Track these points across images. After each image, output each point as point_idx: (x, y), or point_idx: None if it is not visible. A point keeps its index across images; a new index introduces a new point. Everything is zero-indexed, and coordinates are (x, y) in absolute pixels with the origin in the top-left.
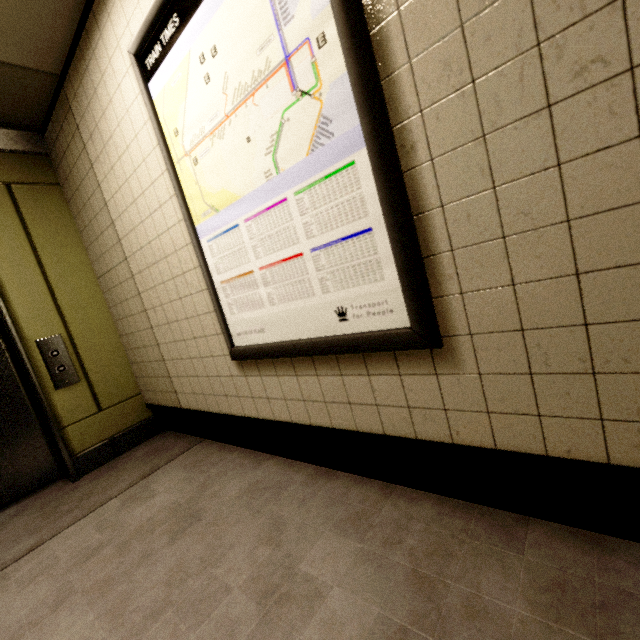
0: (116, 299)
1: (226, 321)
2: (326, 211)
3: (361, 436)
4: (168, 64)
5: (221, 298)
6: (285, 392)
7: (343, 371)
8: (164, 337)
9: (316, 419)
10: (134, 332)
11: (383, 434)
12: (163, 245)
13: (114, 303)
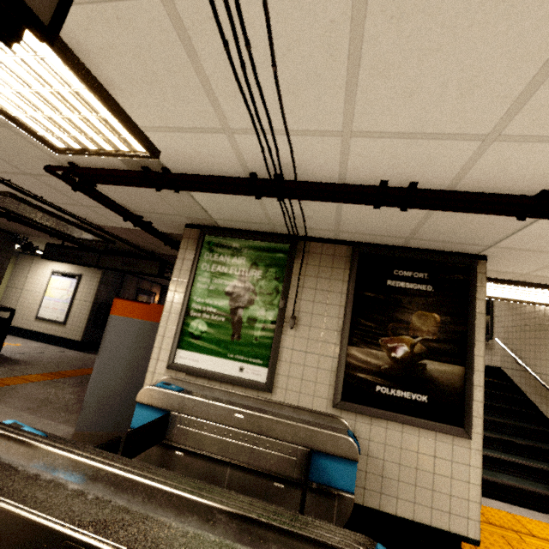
0: (9, 294)
1: (39, 312)
2: (63, 306)
3: (50, 335)
4: (57, 277)
5: (41, 308)
6: (42, 326)
7: (53, 325)
8: (19, 308)
9: (44, 332)
10: (9, 303)
11: (53, 335)
12: (35, 294)
13: (7, 294)
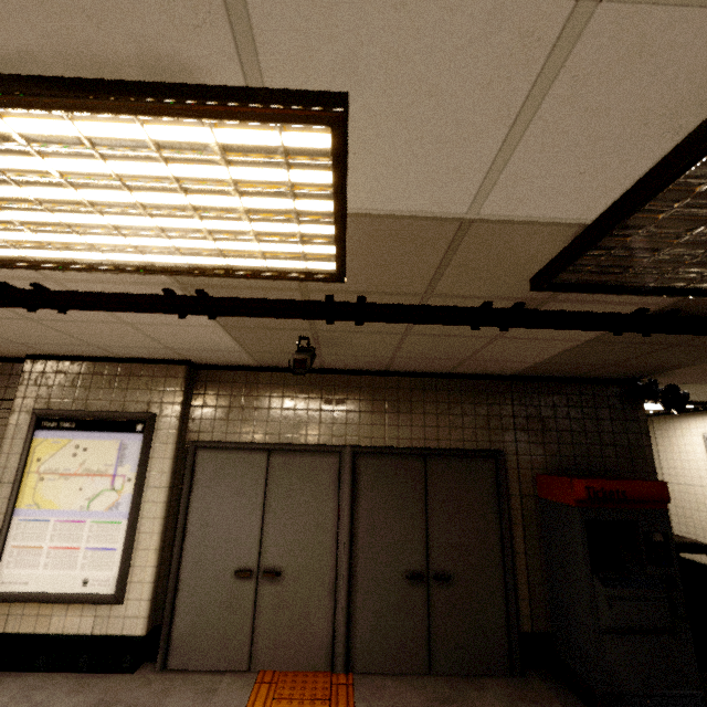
0: None
1: None
2: None
3: None
4: None
5: None
6: None
7: None
8: (678, 521)
9: None
10: None
11: None
12: (695, 489)
13: None
